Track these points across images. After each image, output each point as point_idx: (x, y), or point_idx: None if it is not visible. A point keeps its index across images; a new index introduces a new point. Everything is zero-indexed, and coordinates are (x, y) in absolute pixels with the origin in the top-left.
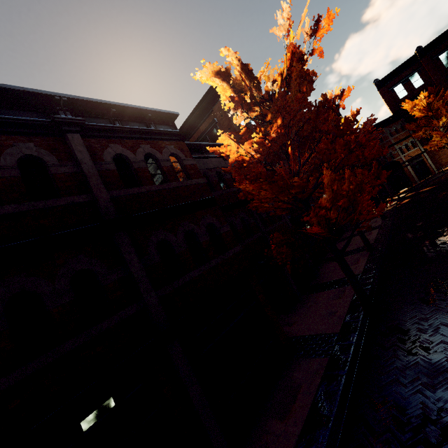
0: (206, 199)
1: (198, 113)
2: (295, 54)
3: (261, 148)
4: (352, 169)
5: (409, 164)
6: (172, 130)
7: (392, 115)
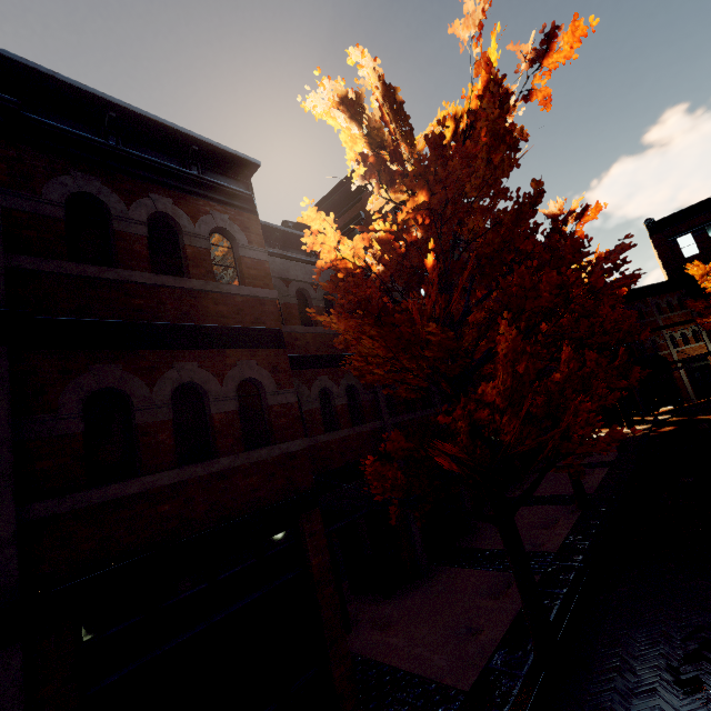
0: (260, 330)
1: (337, 197)
2: (491, 85)
3: (387, 253)
4: (577, 347)
5: (683, 367)
6: (236, 188)
7: (667, 279)
